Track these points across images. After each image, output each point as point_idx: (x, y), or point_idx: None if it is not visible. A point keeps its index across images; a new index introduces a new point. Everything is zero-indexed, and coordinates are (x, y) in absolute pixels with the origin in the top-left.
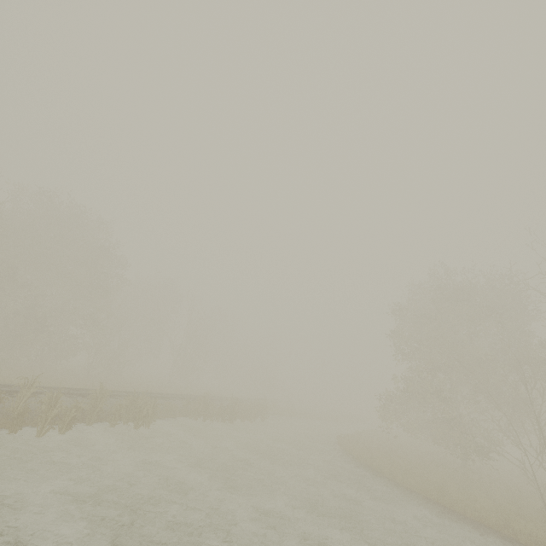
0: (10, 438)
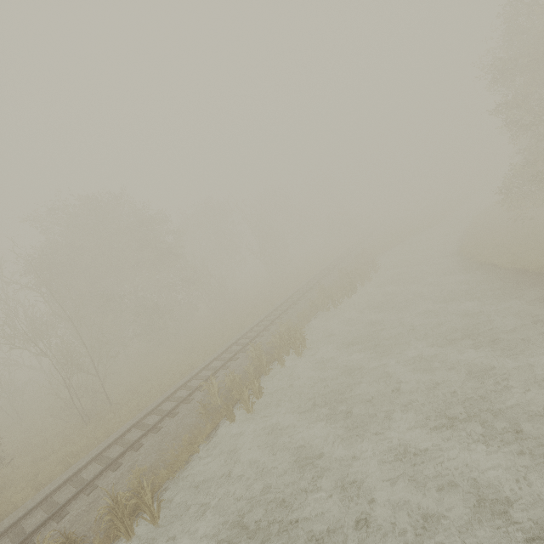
0: (234, 424)
